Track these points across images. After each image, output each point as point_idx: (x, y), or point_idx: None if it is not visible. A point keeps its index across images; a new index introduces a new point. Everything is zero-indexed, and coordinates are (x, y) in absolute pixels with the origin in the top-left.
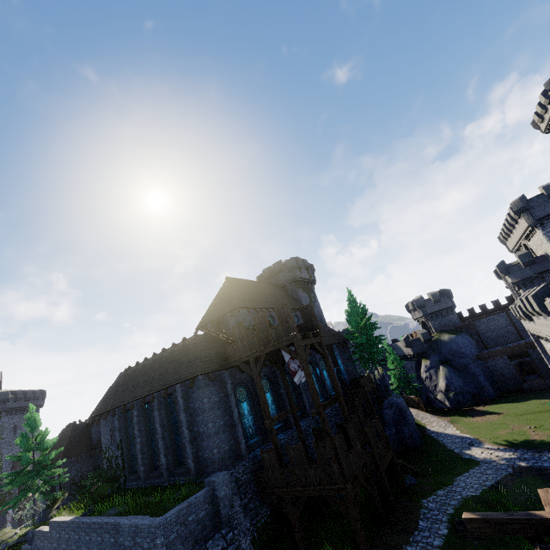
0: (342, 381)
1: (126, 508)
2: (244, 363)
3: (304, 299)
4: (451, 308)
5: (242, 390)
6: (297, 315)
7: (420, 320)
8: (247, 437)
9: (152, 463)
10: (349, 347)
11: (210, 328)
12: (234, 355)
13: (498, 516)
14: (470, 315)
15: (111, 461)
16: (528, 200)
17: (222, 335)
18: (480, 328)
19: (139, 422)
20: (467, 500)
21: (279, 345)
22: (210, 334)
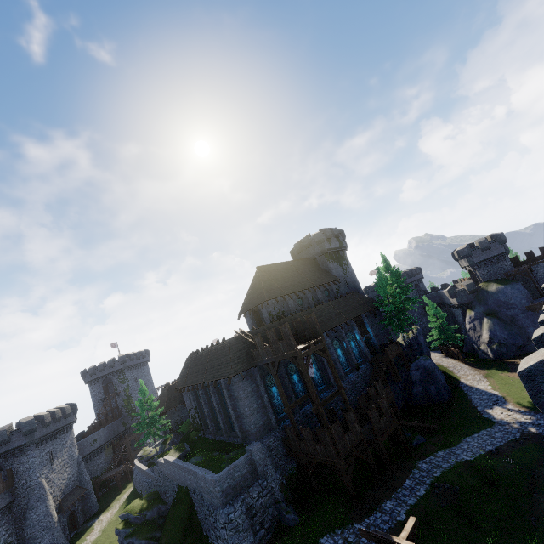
0: (372, 346)
1: (202, 459)
2: (265, 364)
3: (335, 269)
4: (503, 254)
5: (271, 378)
6: (327, 289)
7: (467, 268)
8: (277, 413)
9: (217, 426)
10: (380, 312)
11: (248, 315)
12: (257, 357)
13: (374, 532)
14: (528, 259)
15: (194, 418)
16: None
17: (250, 336)
18: (539, 273)
19: (204, 398)
20: (459, 464)
21: (286, 356)
22: (242, 336)
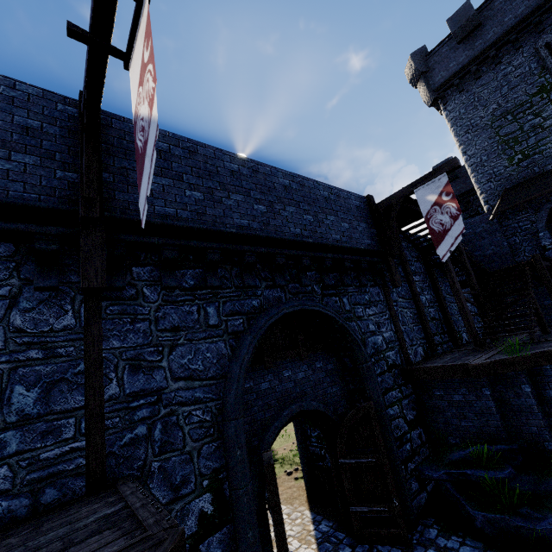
0: None
1: None
2: None
3: None
4: None
5: None
6: None
7: None
8: None
9: None
10: None
11: None
12: None
13: None
14: None
15: None
16: (427, 55)
17: None
18: None
19: None
20: None
21: None
22: None
